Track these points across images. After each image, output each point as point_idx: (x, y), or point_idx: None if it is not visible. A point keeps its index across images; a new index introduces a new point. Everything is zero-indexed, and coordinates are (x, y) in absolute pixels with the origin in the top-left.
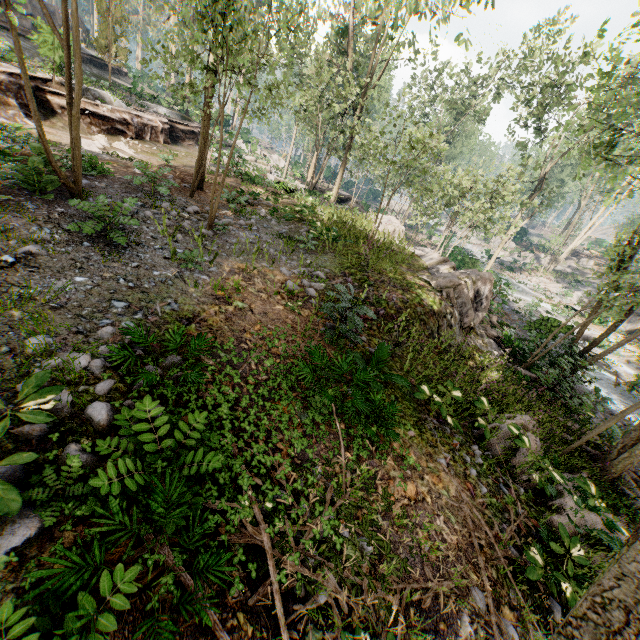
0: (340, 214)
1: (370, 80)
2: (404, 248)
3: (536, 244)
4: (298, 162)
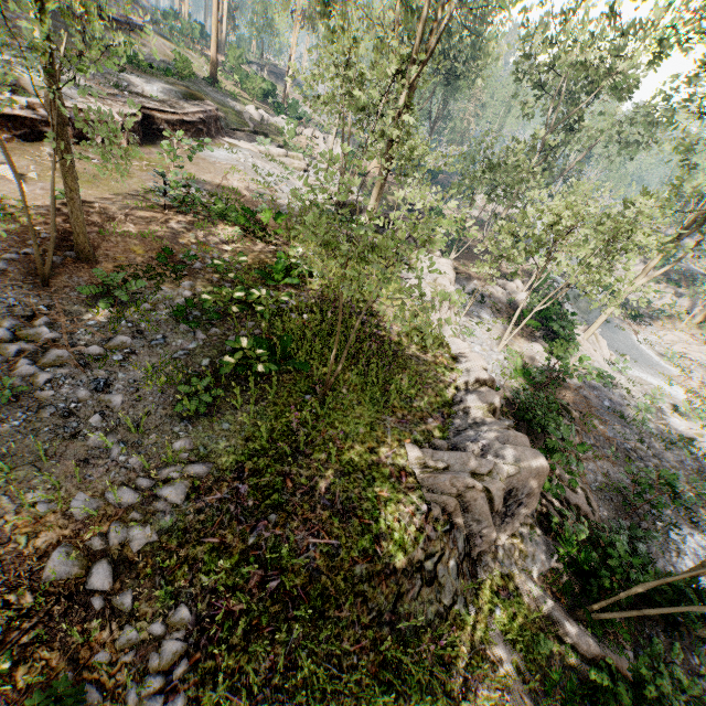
0: (332, 284)
1: (428, 44)
2: (412, 365)
3: (686, 271)
4: (352, 151)
